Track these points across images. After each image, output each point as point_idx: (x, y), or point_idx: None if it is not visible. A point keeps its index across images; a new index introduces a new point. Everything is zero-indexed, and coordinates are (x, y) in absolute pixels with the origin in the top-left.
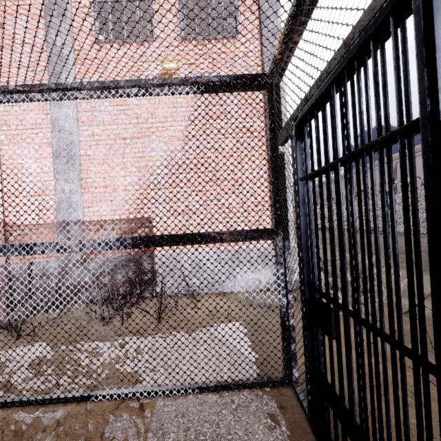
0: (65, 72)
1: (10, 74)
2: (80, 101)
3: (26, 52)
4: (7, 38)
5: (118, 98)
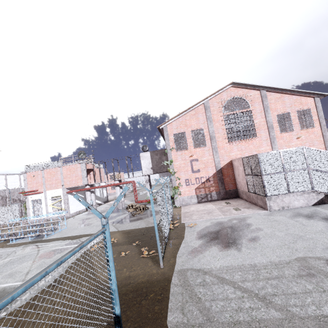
0: (275, 141)
1: (261, 142)
2: (278, 146)
3: (264, 137)
4: (259, 135)
5: (287, 145)
